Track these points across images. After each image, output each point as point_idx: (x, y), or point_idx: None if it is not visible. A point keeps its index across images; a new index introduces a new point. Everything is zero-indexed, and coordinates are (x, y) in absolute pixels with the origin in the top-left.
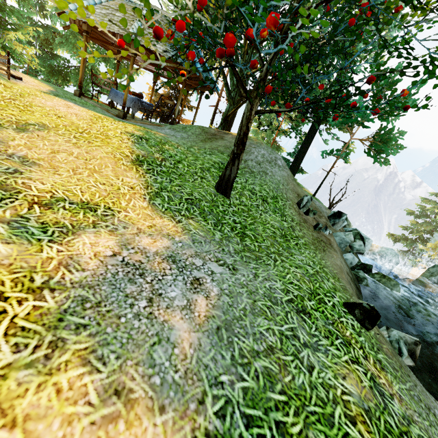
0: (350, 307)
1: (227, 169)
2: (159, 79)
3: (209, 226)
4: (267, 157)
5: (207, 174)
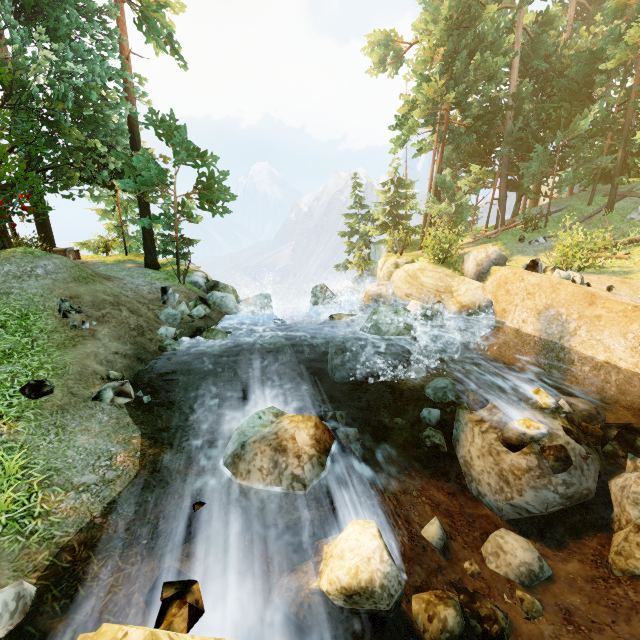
0: (23, 390)
1: None
2: None
3: None
4: (15, 272)
5: None
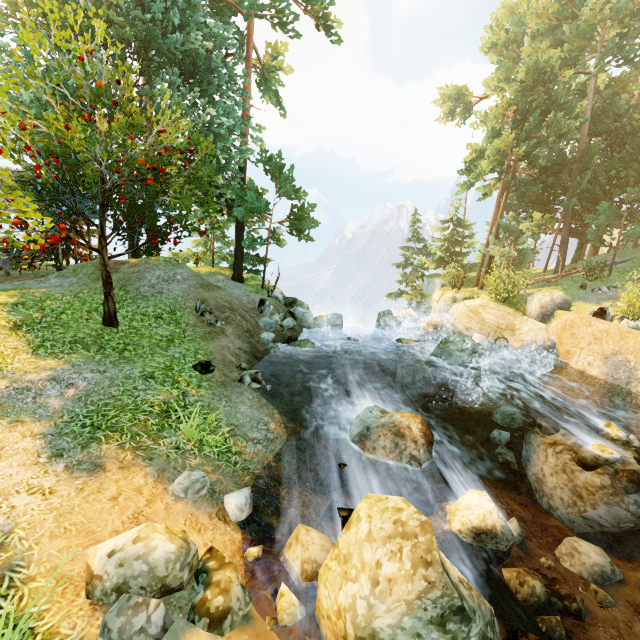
0: (195, 367)
1: (105, 306)
2: None
3: (92, 353)
4: (163, 276)
5: (95, 314)
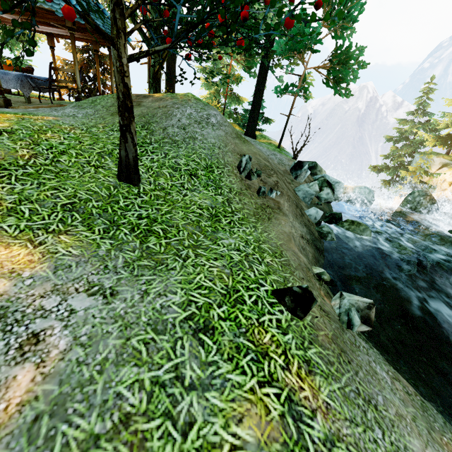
0: (279, 295)
1: (120, 149)
2: (59, 41)
3: (95, 235)
4: (195, 116)
5: (107, 160)
